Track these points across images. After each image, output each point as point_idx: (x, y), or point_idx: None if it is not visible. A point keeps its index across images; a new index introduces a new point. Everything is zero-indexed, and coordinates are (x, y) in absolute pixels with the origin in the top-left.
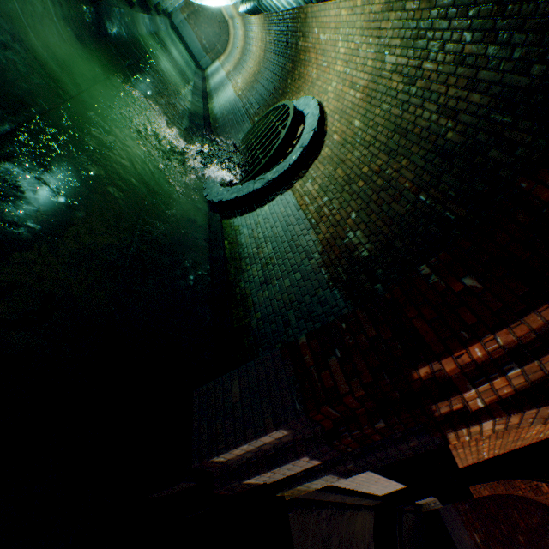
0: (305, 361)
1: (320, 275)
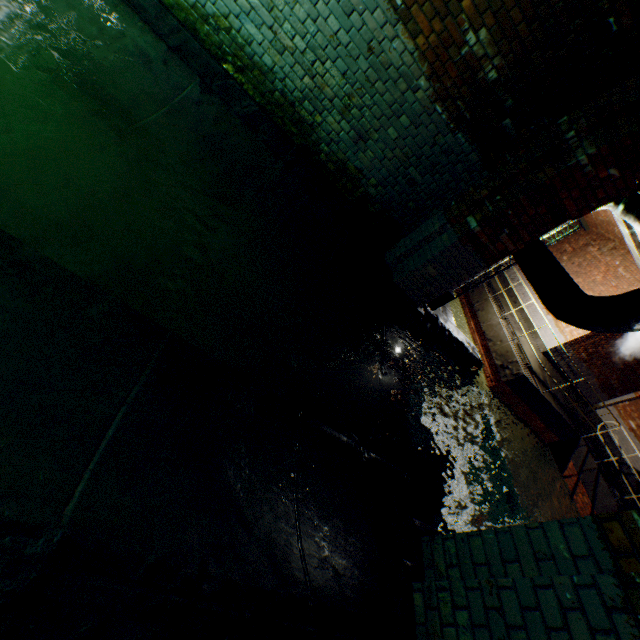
0: (482, 242)
1: (436, 117)
